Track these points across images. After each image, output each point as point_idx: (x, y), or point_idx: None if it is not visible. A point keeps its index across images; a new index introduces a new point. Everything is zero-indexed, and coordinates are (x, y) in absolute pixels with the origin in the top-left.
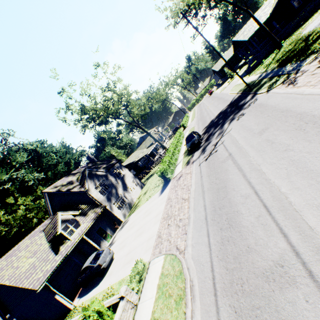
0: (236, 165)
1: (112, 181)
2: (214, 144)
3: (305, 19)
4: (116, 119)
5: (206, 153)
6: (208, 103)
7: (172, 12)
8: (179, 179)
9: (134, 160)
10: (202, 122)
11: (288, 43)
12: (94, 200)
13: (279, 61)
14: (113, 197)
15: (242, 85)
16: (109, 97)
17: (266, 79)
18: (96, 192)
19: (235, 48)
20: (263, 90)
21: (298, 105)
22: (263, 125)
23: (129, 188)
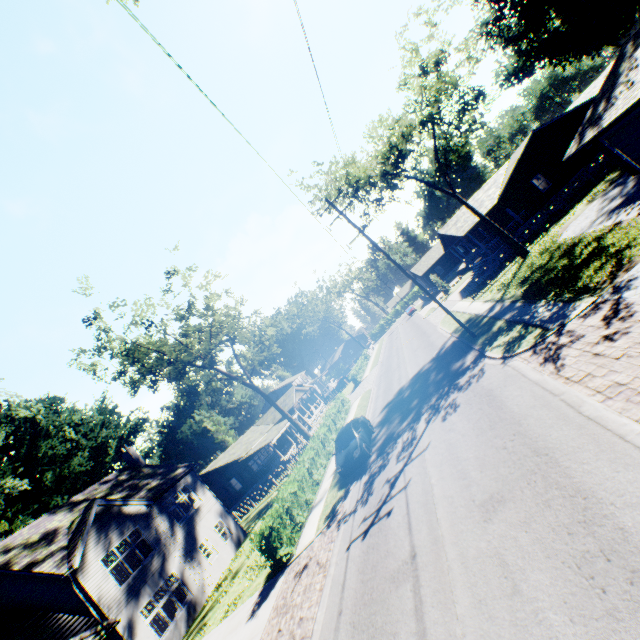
0: (420, 631)
1: (160, 532)
2: (390, 481)
3: (563, 211)
4: (204, 368)
5: (371, 504)
6: (404, 335)
7: (320, 192)
8: (300, 576)
9: (241, 454)
10: (386, 385)
11: (538, 249)
12: (87, 603)
13: (524, 285)
14: (149, 585)
15: (461, 317)
16: (192, 327)
17: (501, 321)
18: (103, 572)
19: (445, 244)
20: (496, 351)
21: (573, 448)
22: (494, 480)
23: (204, 550)
